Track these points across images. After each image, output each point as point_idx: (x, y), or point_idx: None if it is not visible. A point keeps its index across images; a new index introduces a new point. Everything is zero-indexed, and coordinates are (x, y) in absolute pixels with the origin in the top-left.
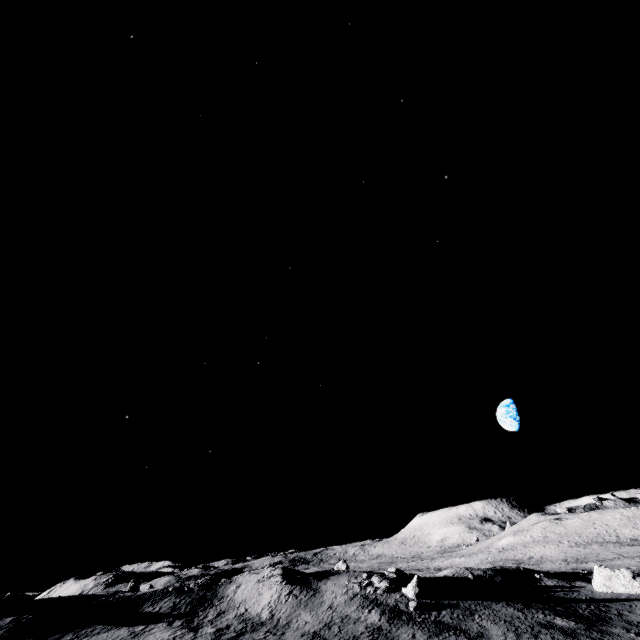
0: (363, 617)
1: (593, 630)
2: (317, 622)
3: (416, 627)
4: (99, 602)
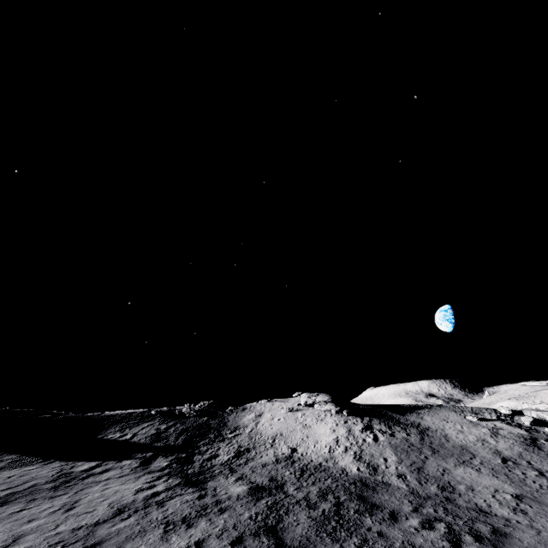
0: None
1: None
2: None
3: None
4: (37, 420)
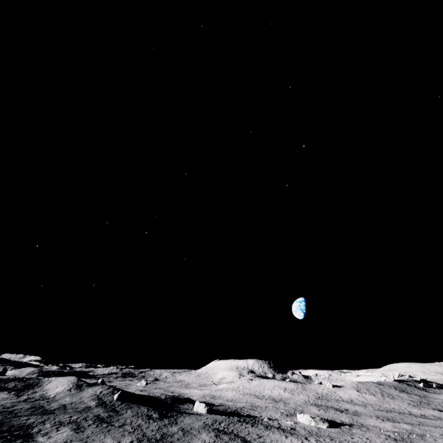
0: (89, 403)
1: (159, 419)
2: (69, 401)
3: (103, 409)
4: None
